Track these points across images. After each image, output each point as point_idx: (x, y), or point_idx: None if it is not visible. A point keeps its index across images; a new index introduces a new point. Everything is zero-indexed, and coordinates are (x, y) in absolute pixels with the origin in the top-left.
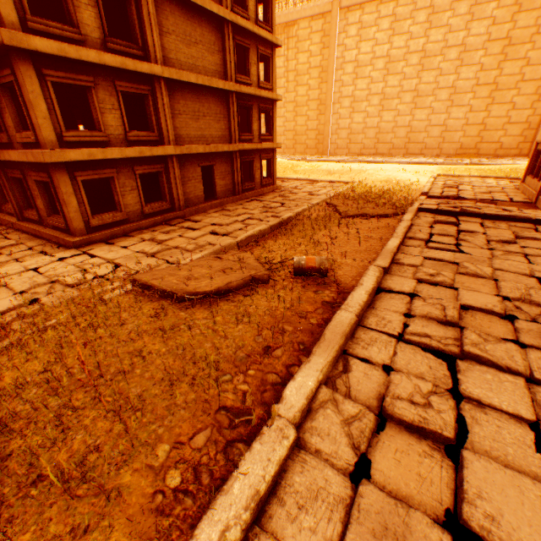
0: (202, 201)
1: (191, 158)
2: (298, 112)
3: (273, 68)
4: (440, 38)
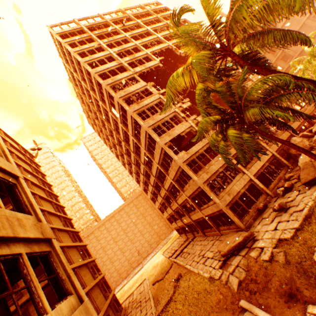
0: None
1: (104, 313)
2: None
3: (98, 265)
4: (125, 223)
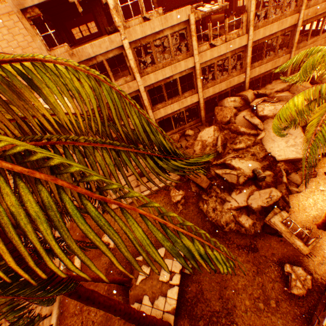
0: None
1: None
2: None
3: None
4: None
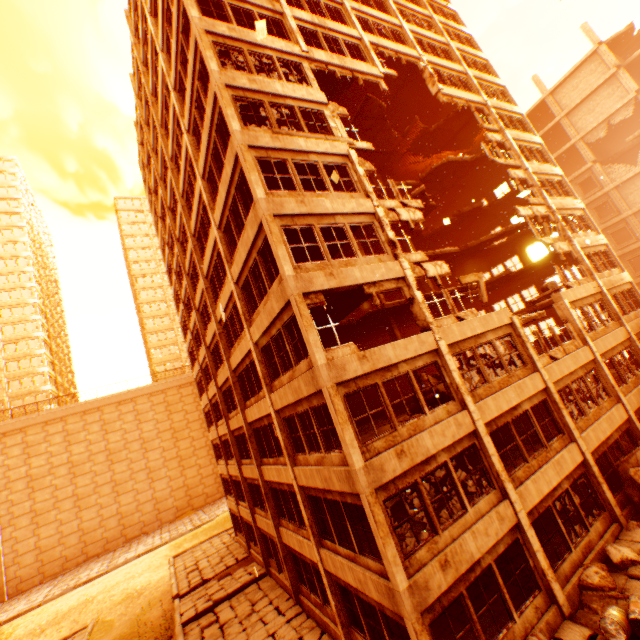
0: None
1: None
2: None
3: None
4: (121, 437)
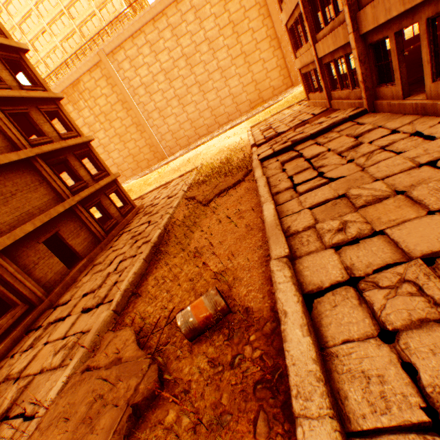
0: (67, 272)
1: (23, 242)
2: (125, 140)
3: (68, 117)
4: (189, 42)
